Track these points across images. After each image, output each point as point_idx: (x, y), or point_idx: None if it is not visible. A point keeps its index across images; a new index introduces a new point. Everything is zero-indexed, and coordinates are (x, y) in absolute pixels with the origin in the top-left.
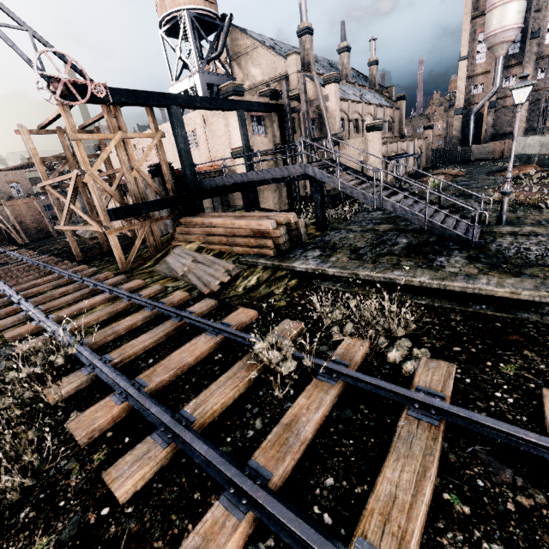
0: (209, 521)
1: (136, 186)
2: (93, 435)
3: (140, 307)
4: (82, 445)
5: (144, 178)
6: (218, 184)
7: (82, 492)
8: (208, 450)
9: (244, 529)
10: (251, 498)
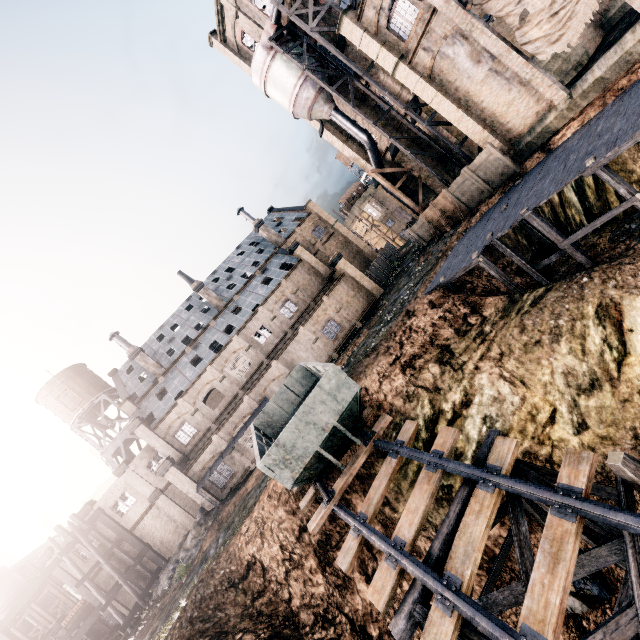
0: None
1: None
2: None
3: None
4: None
5: None
6: None
7: None
8: None
9: None
10: None
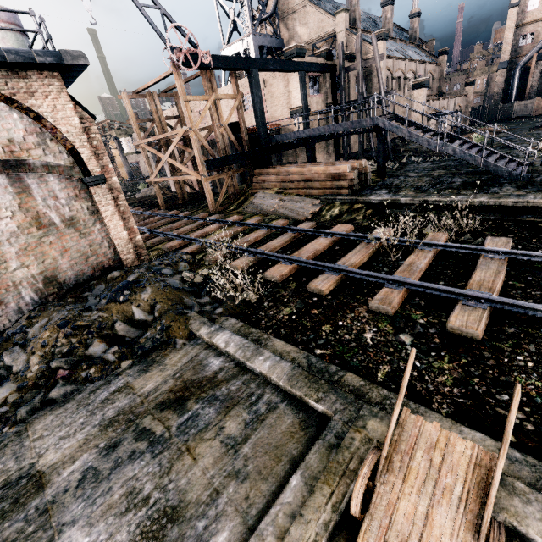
0: (383, 292)
1: (222, 142)
2: (283, 277)
3: (252, 230)
4: (279, 281)
5: (228, 135)
6: (289, 139)
7: (294, 296)
8: (368, 272)
9: (403, 294)
10: (403, 284)
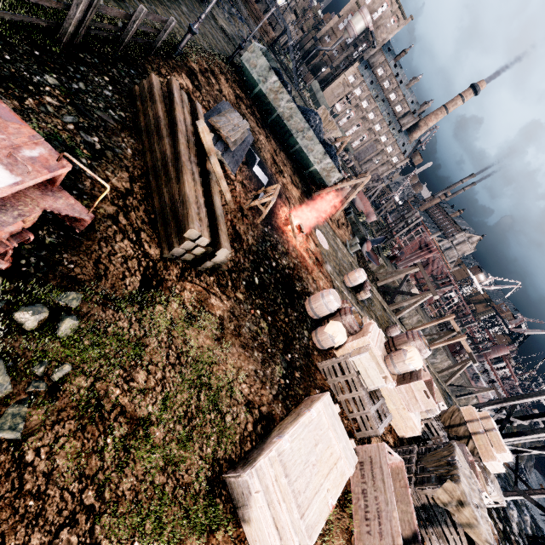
0: None
1: None
2: None
3: None
4: None
5: None
6: None
7: None
8: None
9: None
10: None
